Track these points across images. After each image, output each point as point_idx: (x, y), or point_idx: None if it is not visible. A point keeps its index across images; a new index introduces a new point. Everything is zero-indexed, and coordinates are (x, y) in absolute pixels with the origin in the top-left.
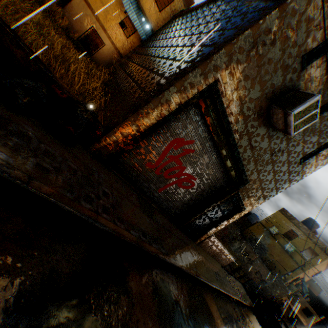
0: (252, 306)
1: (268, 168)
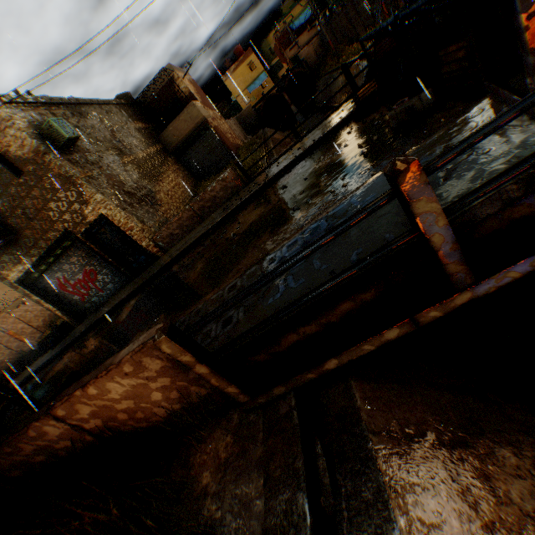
0: (341, 122)
1: (46, 214)
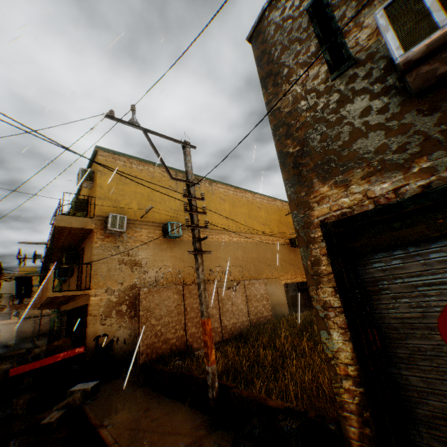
0: None
1: None
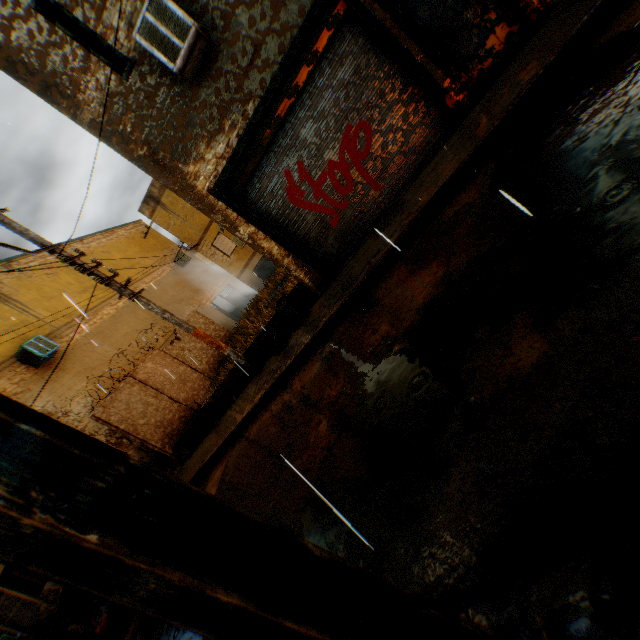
0: None
1: None
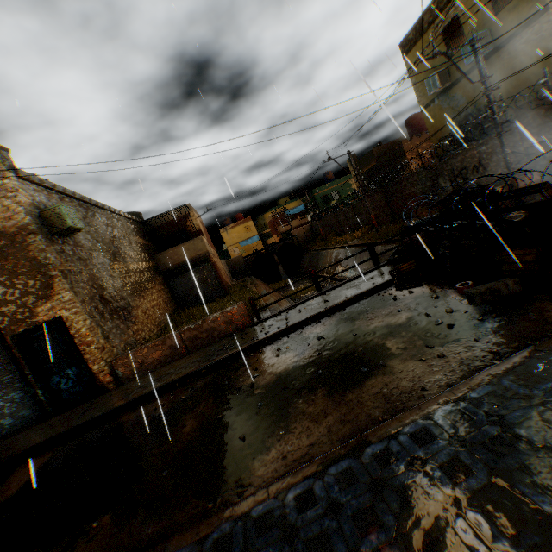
0: (376, 287)
1: None
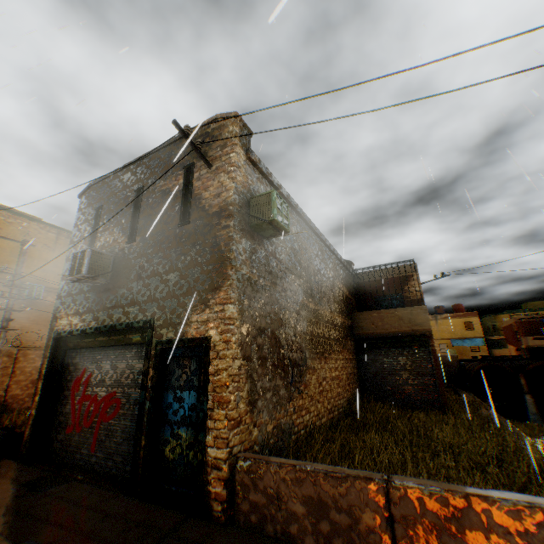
0: None
1: (157, 282)
